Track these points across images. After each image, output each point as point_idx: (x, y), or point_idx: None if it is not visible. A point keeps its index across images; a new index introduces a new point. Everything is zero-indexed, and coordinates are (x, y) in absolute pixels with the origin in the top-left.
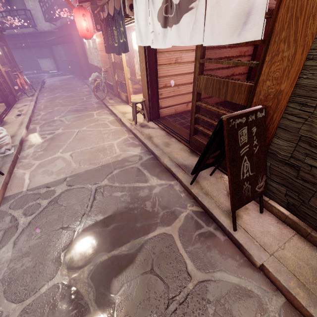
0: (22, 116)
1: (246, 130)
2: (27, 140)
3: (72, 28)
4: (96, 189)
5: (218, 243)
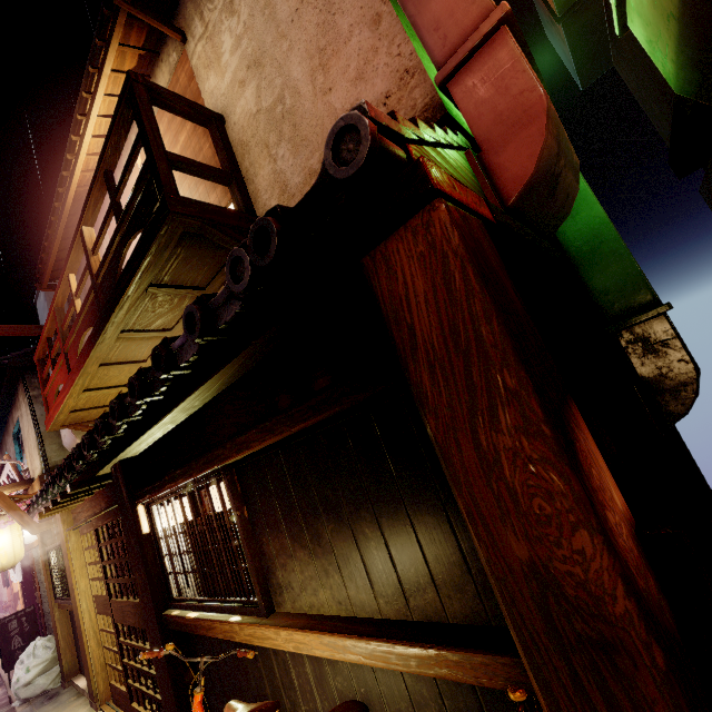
0: None
1: (16, 621)
2: None
3: None
4: None
5: None
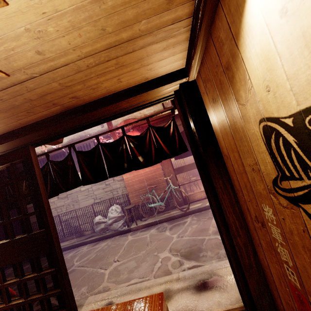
0: (217, 274)
1: None
2: None
3: None
4: None
5: None
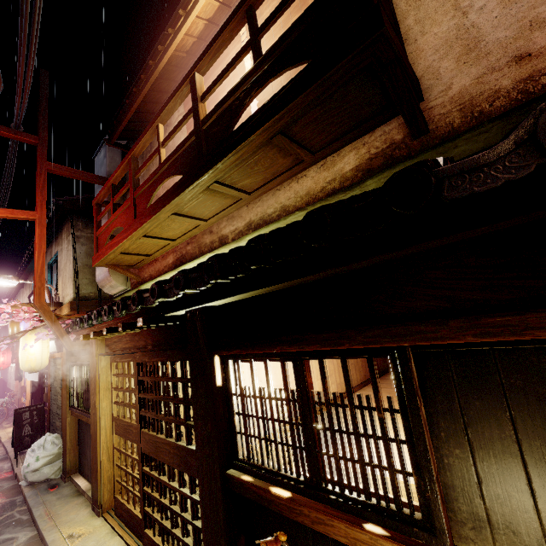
0: None
1: (29, 413)
2: None
3: None
4: None
5: (5, 478)
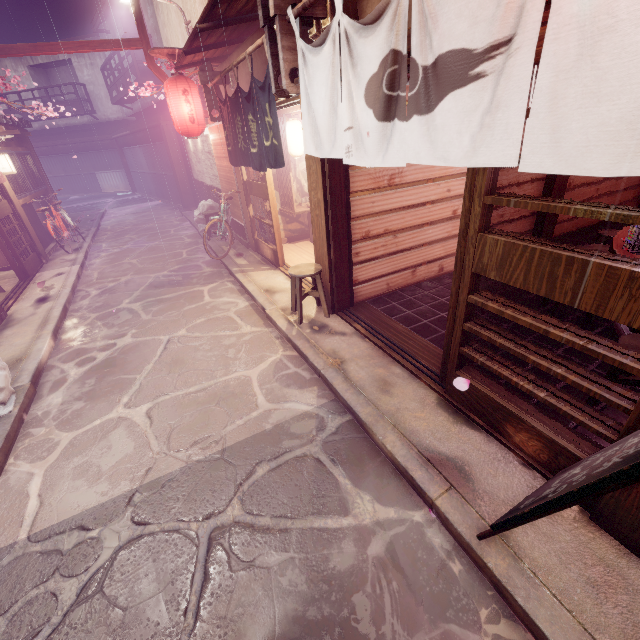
0: (48, 302)
1: None
2: (52, 368)
3: (162, 115)
4: (210, 538)
5: None
